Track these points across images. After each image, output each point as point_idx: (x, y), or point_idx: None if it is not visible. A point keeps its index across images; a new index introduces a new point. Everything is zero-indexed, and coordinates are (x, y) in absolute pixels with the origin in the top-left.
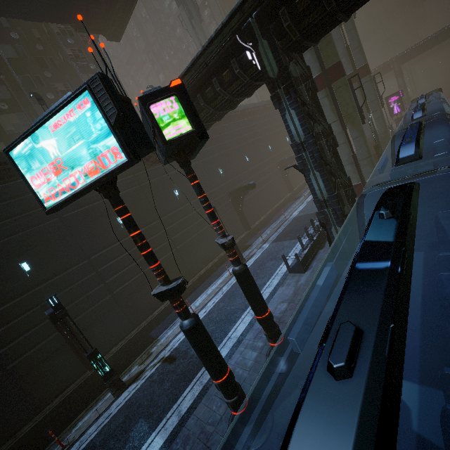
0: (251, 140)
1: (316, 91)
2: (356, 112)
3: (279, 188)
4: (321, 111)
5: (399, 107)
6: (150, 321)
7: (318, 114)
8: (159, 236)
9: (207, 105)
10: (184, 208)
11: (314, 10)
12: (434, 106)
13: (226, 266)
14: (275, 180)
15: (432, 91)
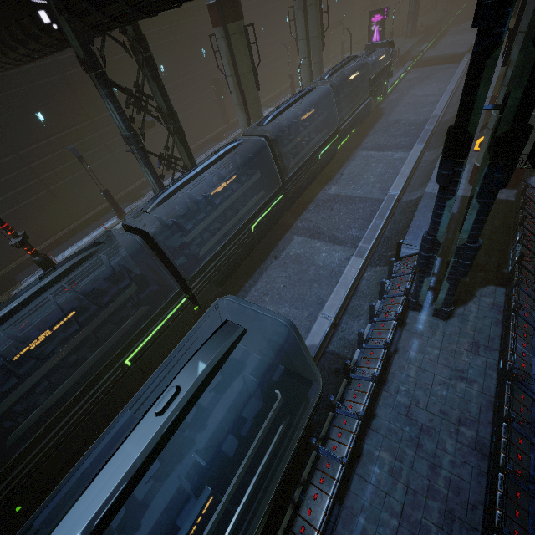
0: (170, 39)
1: (155, 71)
2: (250, 73)
3: (210, 117)
4: (164, 95)
5: (379, 33)
6: (20, 264)
7: (162, 97)
8: (19, 175)
9: (21, 46)
10: (55, 140)
11: (92, 13)
12: (325, 91)
13: (100, 221)
14: (206, 106)
15: (383, 42)
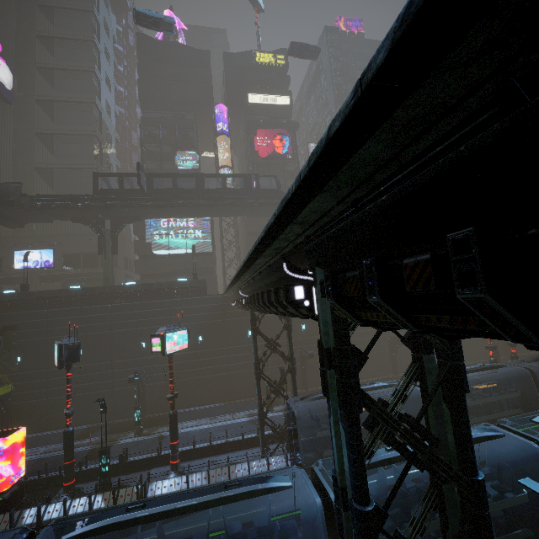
0: None
1: None
2: None
3: None
4: None
5: None
6: None
7: None
8: None
9: None
10: None
11: None
12: None
13: None
14: None
15: None
